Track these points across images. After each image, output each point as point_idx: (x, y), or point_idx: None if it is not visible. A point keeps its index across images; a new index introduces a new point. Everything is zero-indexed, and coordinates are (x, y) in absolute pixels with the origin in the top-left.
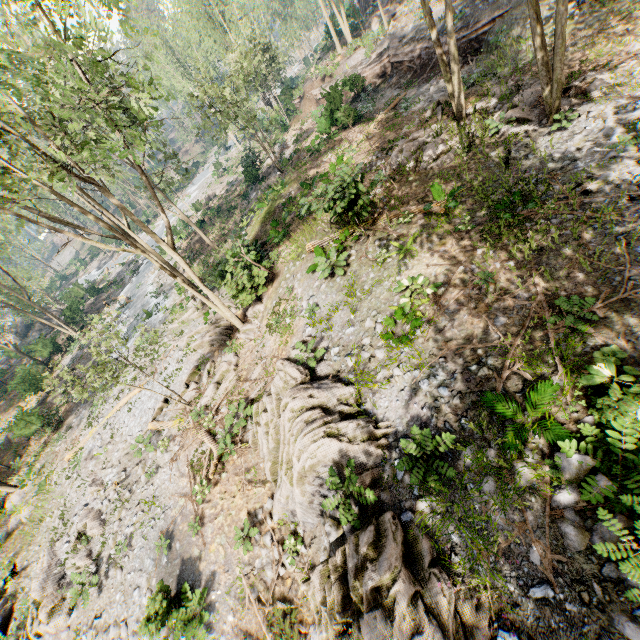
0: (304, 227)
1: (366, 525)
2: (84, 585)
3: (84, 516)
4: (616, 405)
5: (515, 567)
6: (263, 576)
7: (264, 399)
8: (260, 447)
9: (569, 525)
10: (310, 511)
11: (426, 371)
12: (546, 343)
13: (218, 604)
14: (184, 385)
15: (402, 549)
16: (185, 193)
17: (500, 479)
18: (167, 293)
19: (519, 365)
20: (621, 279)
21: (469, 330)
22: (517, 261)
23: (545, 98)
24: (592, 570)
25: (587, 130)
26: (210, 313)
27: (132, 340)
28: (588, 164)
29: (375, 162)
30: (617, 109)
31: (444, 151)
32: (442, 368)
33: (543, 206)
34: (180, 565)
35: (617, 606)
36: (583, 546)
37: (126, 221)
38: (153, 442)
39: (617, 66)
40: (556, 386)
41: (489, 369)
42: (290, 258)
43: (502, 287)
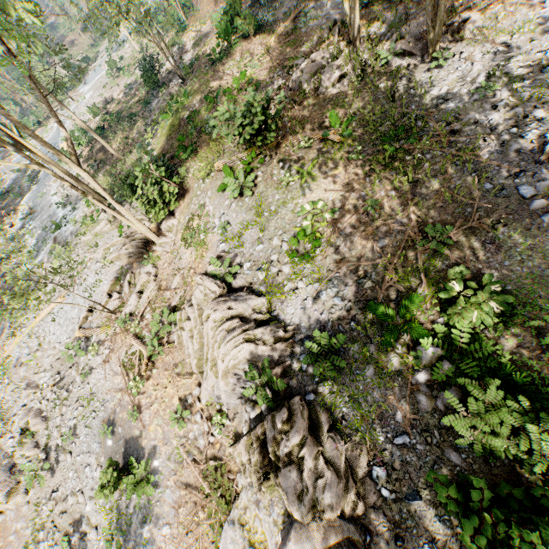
0: (211, 145)
1: (280, 407)
2: (37, 470)
3: (25, 415)
4: (460, 312)
5: (385, 425)
6: (196, 444)
7: (186, 309)
8: (185, 347)
9: (422, 395)
10: (233, 396)
11: (324, 284)
12: (415, 261)
13: (161, 468)
14: (106, 295)
15: (308, 422)
16: (78, 93)
17: (378, 366)
18: (74, 204)
19: (395, 280)
20: (472, 210)
21: (358, 250)
22: (397, 190)
23: (429, 34)
24: (434, 423)
25: (459, 71)
26: (123, 226)
27: (44, 252)
28: (457, 105)
29: (277, 80)
30: (483, 53)
31: (340, 77)
32: (337, 281)
33: (420, 142)
34: (124, 444)
35: (448, 443)
36: (430, 408)
37: (16, 128)
38: (83, 347)
39: (487, 8)
40: (421, 297)
41: (373, 282)
42: (200, 176)
43: (385, 213)
